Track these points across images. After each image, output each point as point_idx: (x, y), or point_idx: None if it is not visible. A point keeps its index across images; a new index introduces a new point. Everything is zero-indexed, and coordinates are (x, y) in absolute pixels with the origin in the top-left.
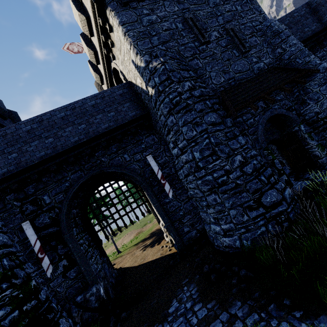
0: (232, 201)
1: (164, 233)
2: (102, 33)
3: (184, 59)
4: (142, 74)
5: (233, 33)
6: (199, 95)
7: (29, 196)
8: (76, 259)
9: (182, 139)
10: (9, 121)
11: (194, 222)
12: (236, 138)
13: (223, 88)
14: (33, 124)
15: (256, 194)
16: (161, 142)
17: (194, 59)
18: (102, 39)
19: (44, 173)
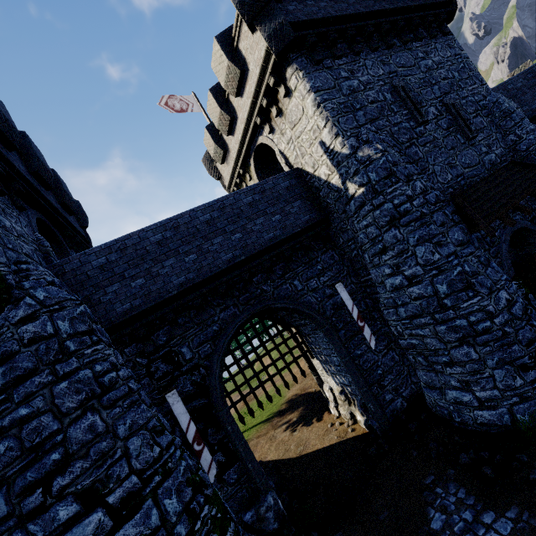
0: (498, 356)
1: (331, 403)
2: (264, 96)
3: (400, 145)
4: (340, 163)
5: (455, 111)
6: (435, 202)
7: (159, 349)
8: (240, 451)
9: (412, 263)
10: (73, 218)
11: (398, 384)
12: (491, 265)
13: (452, 188)
14: (165, 232)
15: (531, 347)
16: (343, 261)
17: (412, 145)
18: (261, 104)
19: (180, 311)
